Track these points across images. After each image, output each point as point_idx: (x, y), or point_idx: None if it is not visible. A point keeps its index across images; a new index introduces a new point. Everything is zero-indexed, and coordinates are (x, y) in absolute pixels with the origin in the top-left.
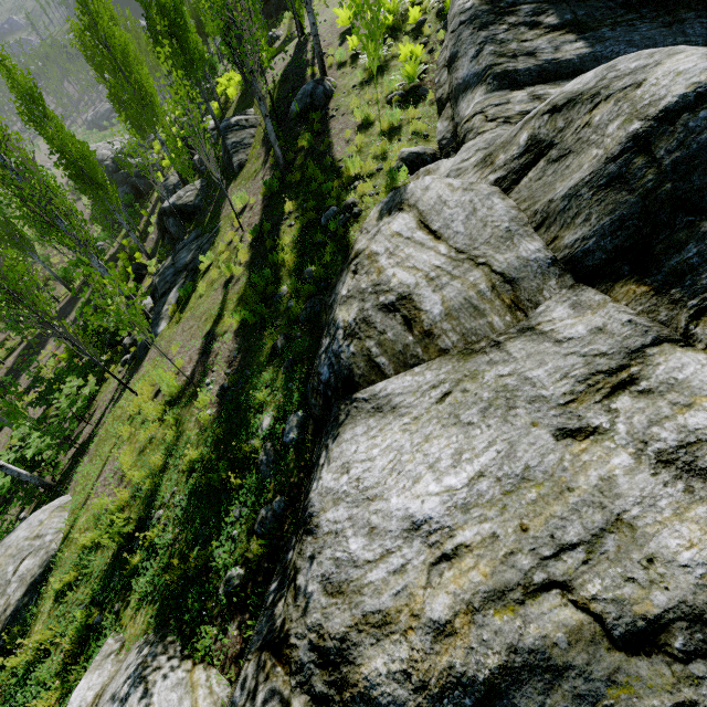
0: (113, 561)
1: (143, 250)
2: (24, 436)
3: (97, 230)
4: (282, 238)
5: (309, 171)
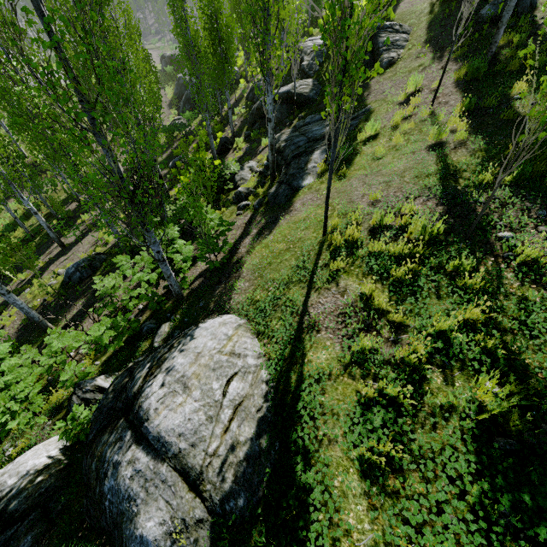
0: (479, 453)
1: (232, 129)
2: (113, 247)
3: (173, 113)
4: (525, 113)
5: (541, 61)
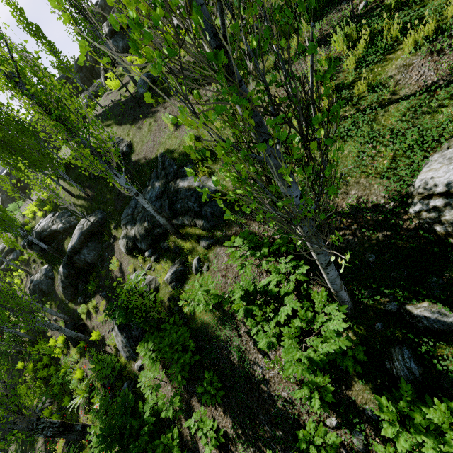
0: None
1: (62, 316)
2: None
3: None
4: None
5: None
